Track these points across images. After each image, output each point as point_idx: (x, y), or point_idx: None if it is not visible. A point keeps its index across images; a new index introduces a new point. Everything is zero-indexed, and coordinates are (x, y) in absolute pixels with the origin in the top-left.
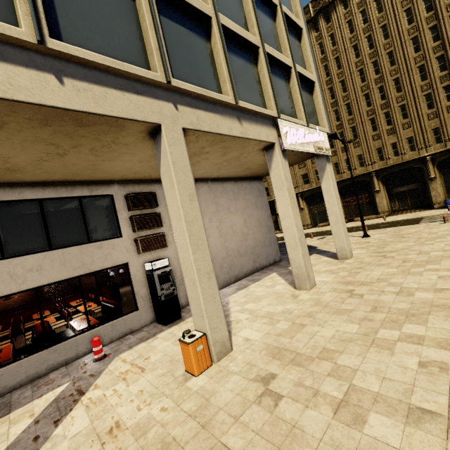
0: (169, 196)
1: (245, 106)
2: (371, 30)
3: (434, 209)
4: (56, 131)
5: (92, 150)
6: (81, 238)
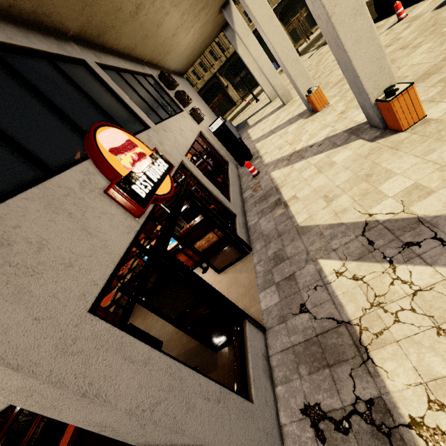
0: (255, 7)
1: None
2: None
3: None
4: None
5: None
6: (172, 111)
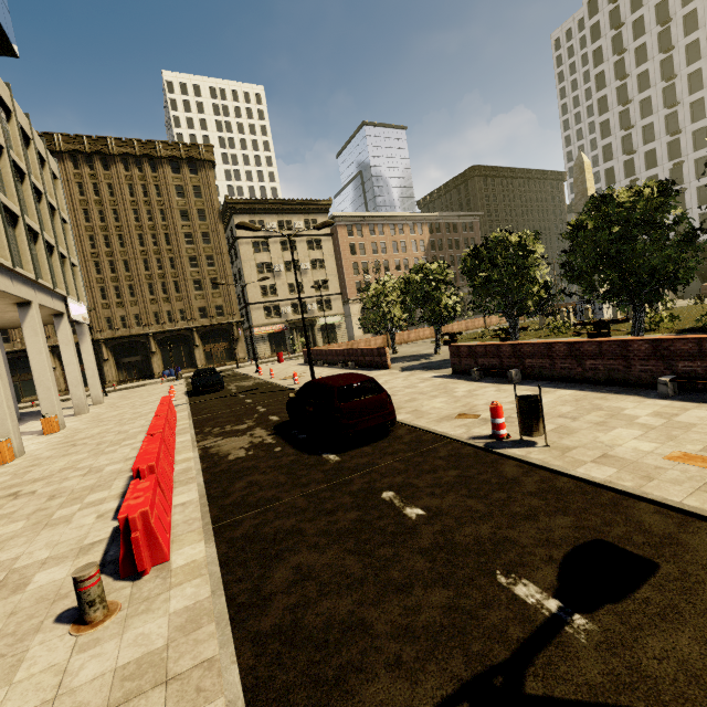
0: (31, 340)
1: (57, 290)
2: (103, 206)
3: (156, 378)
4: None
5: None
6: None
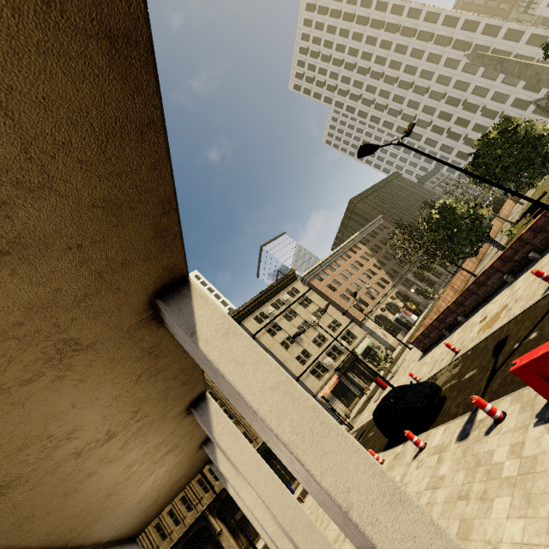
0: (235, 452)
1: None
2: None
3: None
4: (166, 388)
5: (136, 430)
6: None
